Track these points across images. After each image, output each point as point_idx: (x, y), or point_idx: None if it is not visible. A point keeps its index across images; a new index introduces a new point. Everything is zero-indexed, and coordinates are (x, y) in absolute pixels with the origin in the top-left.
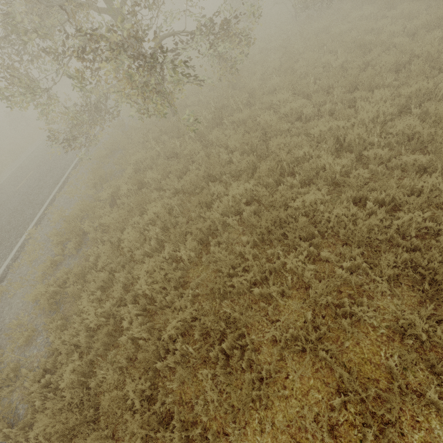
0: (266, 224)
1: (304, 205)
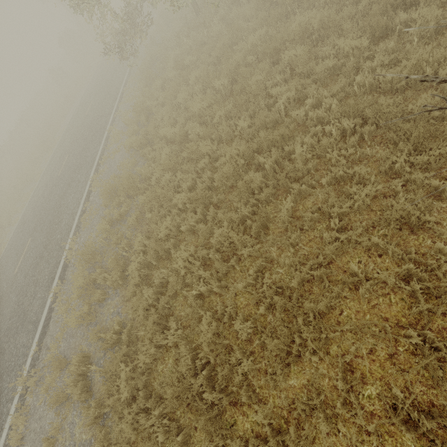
0: (274, 45)
1: (302, 29)
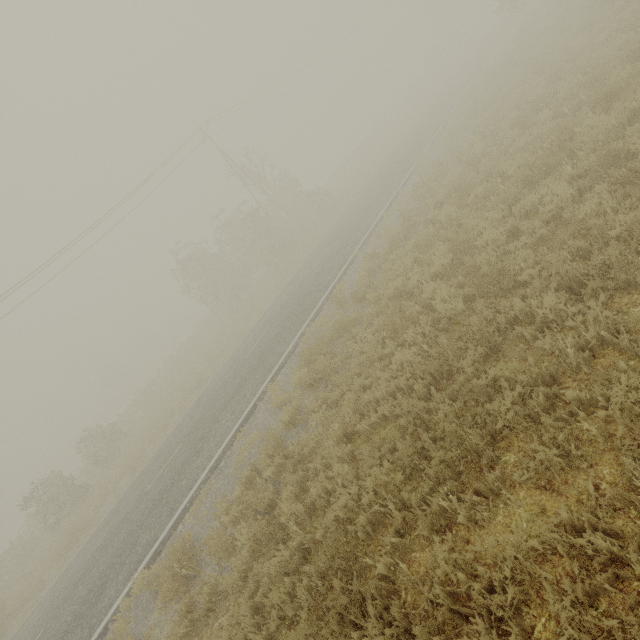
0: None
1: None
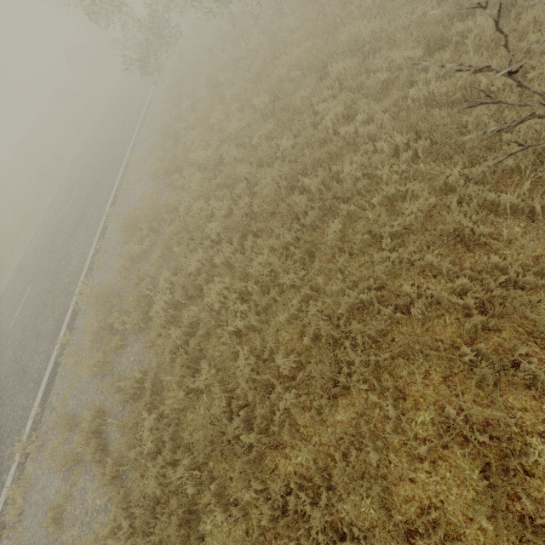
0: (321, 59)
1: (352, 41)
